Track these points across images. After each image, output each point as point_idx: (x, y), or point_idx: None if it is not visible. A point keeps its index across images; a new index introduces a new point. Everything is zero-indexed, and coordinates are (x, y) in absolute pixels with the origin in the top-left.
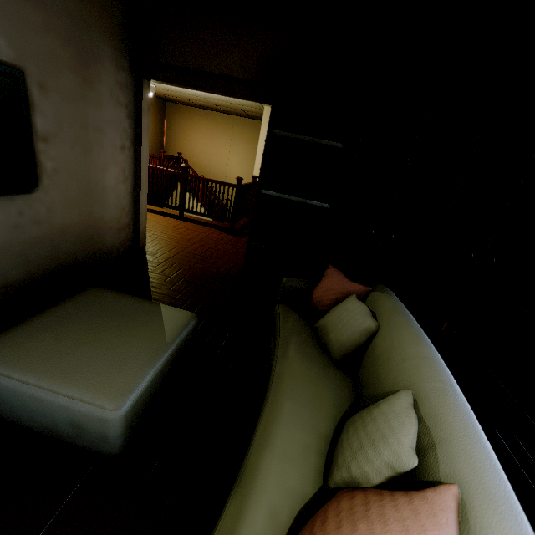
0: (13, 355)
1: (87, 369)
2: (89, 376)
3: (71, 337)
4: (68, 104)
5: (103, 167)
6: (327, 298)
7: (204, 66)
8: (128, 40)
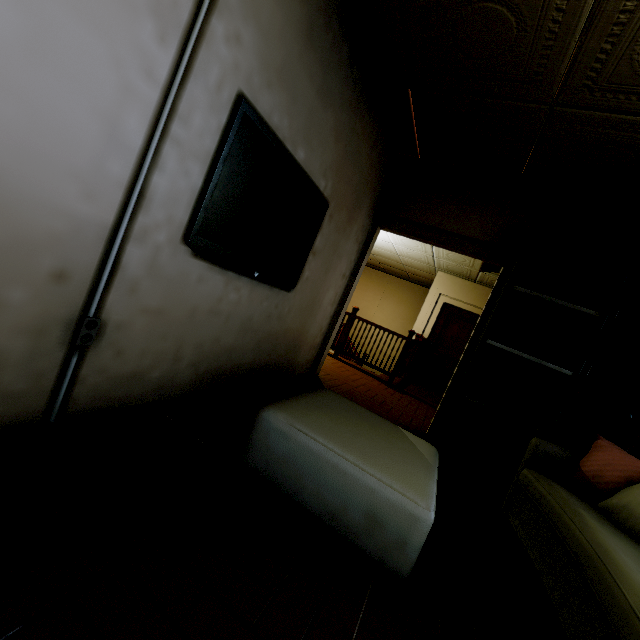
0: (309, 421)
1: (377, 458)
2: (384, 465)
3: (342, 424)
4: (335, 233)
5: (328, 287)
6: (610, 473)
7: (441, 225)
8: (379, 198)
